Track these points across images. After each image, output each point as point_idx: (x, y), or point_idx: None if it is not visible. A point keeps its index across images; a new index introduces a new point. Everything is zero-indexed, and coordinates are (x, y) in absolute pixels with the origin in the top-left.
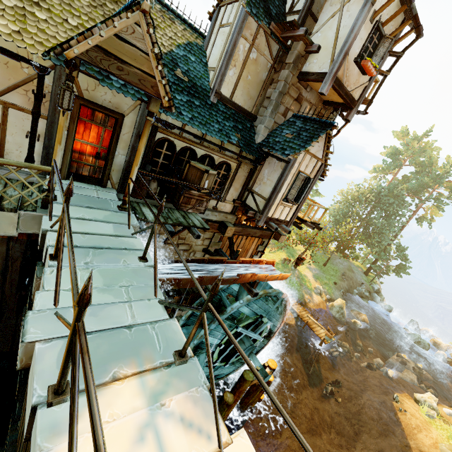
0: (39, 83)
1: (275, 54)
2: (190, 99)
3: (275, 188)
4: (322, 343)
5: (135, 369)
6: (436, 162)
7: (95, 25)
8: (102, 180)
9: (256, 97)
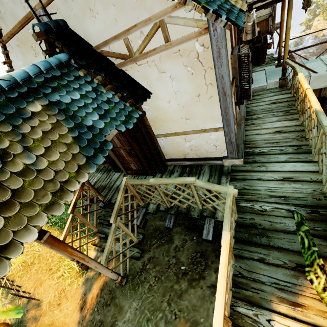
0: None
1: None
2: None
3: None
4: None
5: None
6: None
7: None
8: None
9: None
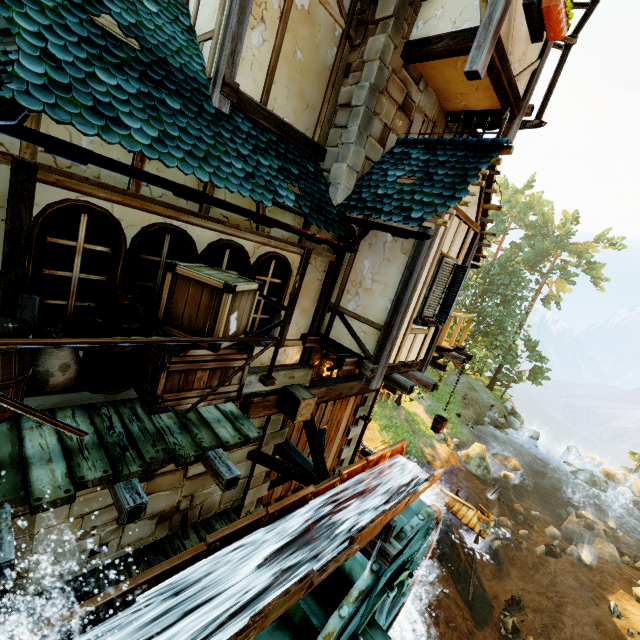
0: None
1: (348, 5)
2: (150, 90)
3: (398, 301)
4: (478, 538)
5: None
6: (552, 219)
7: None
8: None
9: (318, 104)
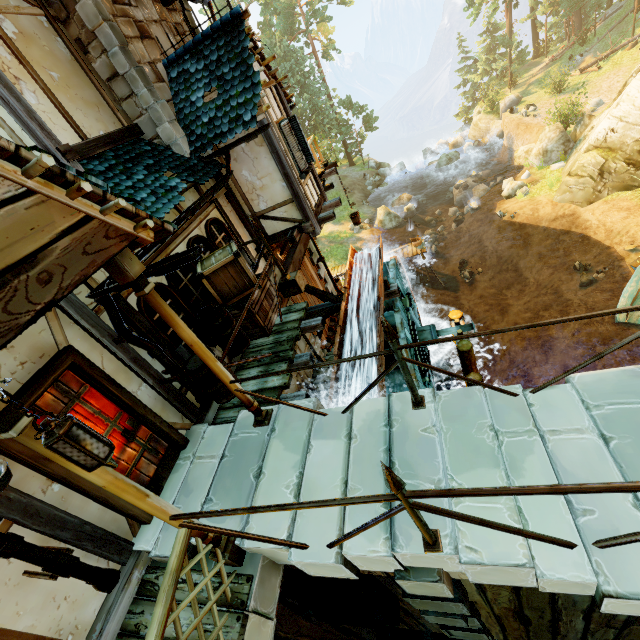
0: None
1: None
2: None
3: (286, 177)
4: (423, 256)
5: None
6: None
7: None
8: (173, 444)
9: (98, 97)
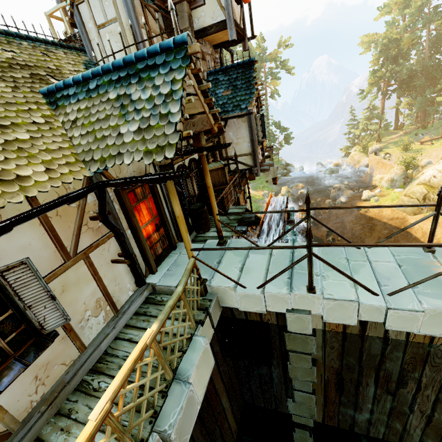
0: (103, 204)
1: (163, 26)
2: None
3: (252, 141)
4: (305, 220)
5: (441, 269)
6: (252, 45)
7: (181, 96)
8: (171, 244)
9: None
